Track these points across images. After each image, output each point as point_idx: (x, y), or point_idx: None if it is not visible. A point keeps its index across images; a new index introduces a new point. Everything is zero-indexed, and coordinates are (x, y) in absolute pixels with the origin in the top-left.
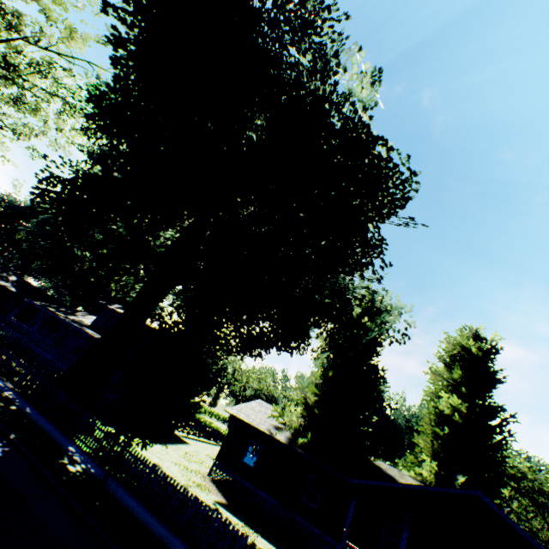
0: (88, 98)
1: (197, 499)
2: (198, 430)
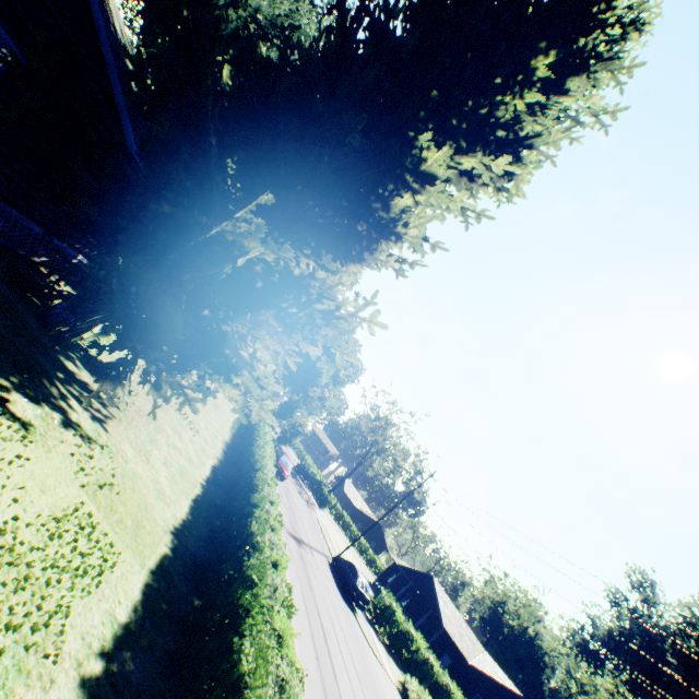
0: None
1: None
2: None
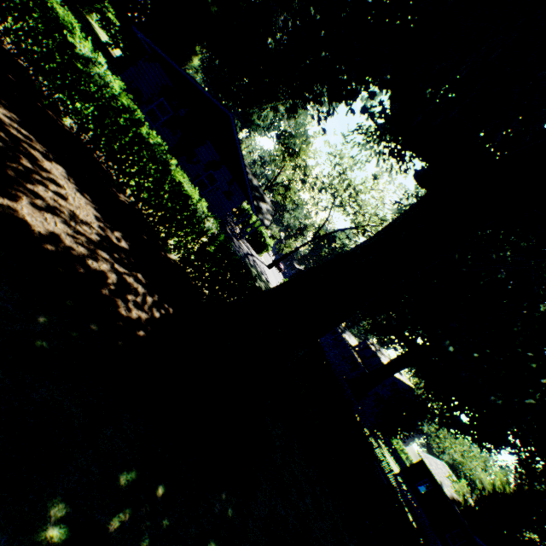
0: None
1: (393, 470)
2: (391, 449)
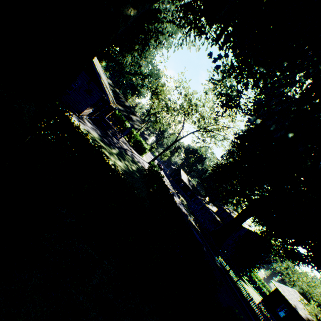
0: (234, 141)
1: (252, 298)
2: (254, 284)
